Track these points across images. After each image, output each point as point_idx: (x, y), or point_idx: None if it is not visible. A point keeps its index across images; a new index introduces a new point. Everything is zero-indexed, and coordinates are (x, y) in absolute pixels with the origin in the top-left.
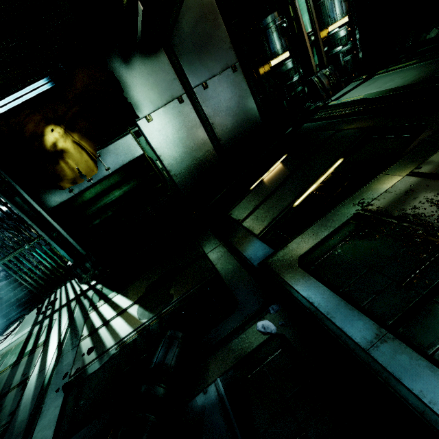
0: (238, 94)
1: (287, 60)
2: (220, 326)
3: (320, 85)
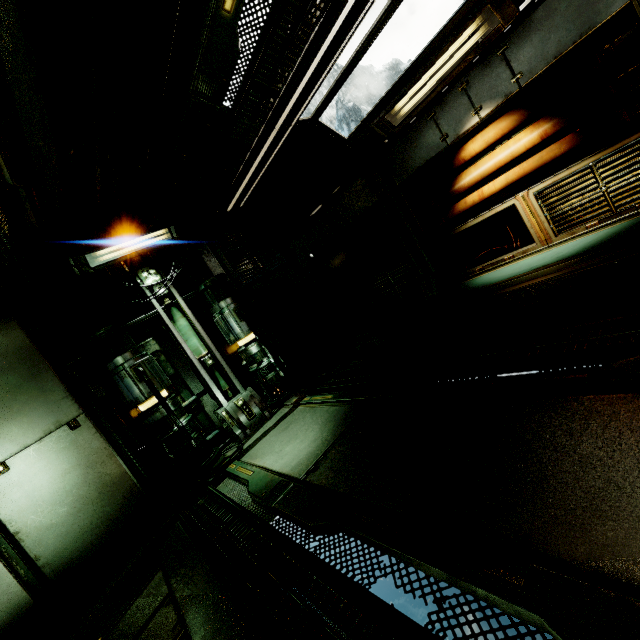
0: (84, 461)
1: (156, 406)
2: None
3: (232, 420)
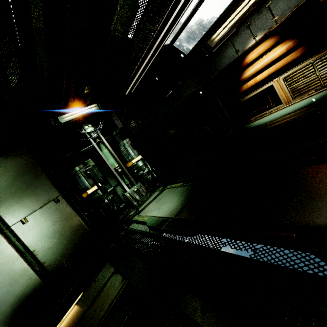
0: (62, 217)
1: (96, 190)
2: None
3: (132, 198)
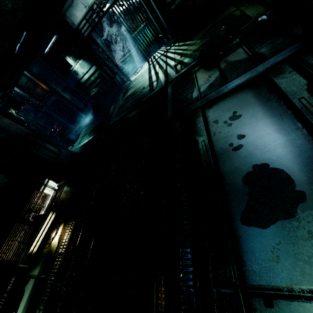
0: None
1: None
2: (241, 28)
3: None
